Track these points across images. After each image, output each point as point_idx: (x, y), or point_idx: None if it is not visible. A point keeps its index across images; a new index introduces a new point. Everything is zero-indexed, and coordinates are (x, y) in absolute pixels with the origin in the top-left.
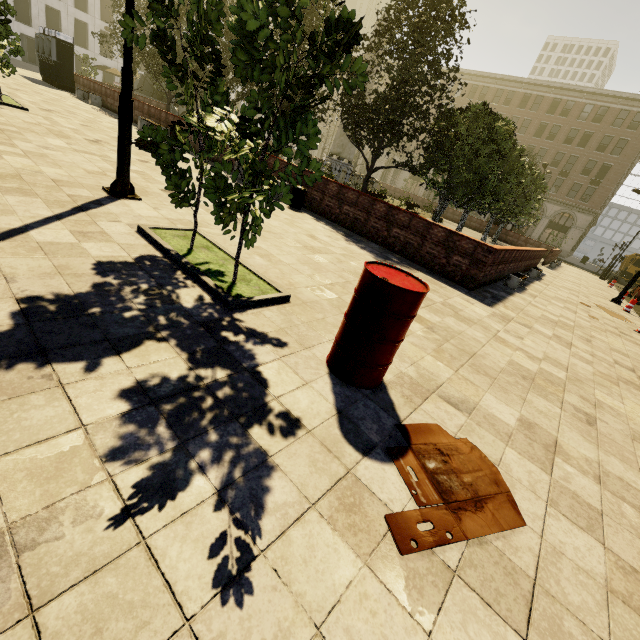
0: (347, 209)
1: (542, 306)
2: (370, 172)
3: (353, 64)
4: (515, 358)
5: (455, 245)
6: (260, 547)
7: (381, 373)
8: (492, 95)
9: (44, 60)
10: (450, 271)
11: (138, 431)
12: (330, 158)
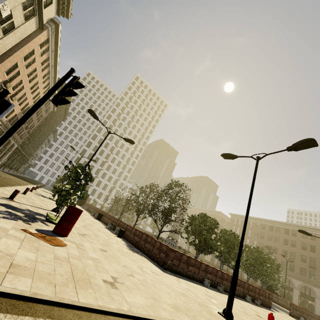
0: (135, 237)
1: (214, 294)
2: (160, 232)
3: (92, 178)
4: (134, 268)
5: (162, 248)
6: (2, 218)
7: (62, 230)
8: (255, 225)
9: None
10: (159, 260)
11: (3, 211)
12: (167, 238)
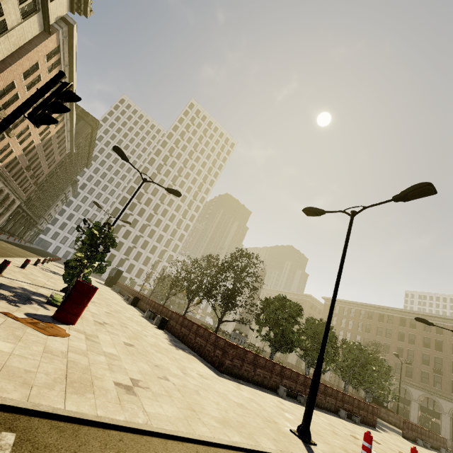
0: (183, 329)
1: (291, 406)
2: (219, 322)
3: (114, 243)
4: (172, 368)
5: (218, 343)
6: None
7: (66, 315)
8: (358, 313)
9: (109, 276)
10: (214, 360)
11: None
12: (233, 331)
